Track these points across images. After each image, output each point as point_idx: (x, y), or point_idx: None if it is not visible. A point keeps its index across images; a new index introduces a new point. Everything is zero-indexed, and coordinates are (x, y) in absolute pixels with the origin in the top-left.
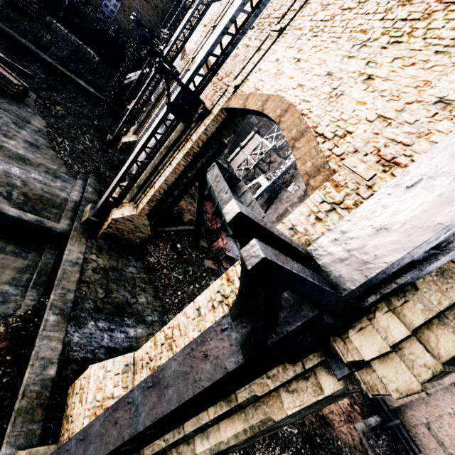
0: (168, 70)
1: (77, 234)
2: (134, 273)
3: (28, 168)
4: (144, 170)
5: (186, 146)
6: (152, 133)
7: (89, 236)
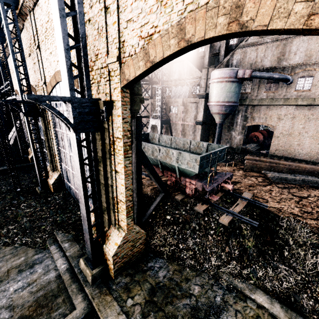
0: (44, 96)
1: (98, 300)
2: (166, 274)
3: (0, 288)
4: (100, 196)
5: (117, 146)
6: (80, 163)
7: (107, 288)
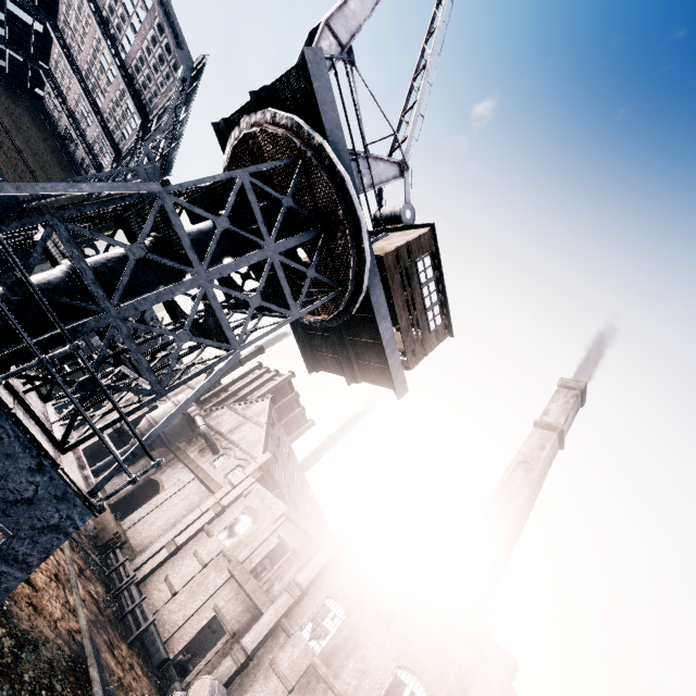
0: None
1: None
2: None
3: None
4: None
5: None
6: None
7: None
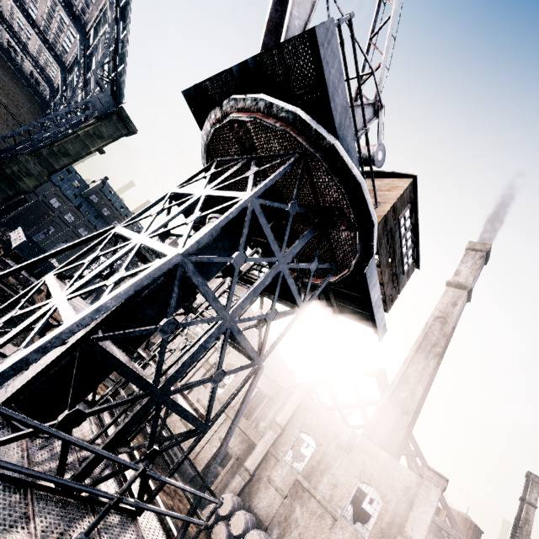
0: None
1: None
2: None
3: None
4: None
5: None
6: None
7: None
